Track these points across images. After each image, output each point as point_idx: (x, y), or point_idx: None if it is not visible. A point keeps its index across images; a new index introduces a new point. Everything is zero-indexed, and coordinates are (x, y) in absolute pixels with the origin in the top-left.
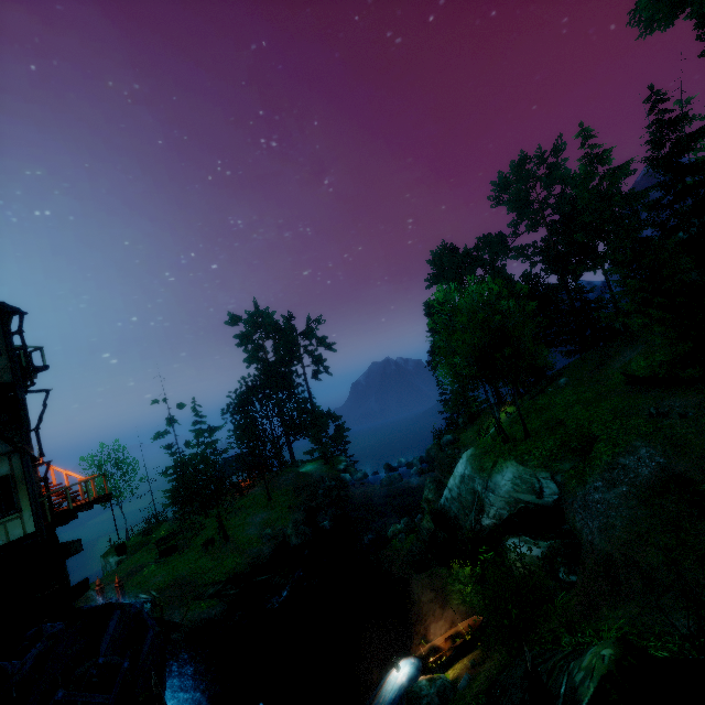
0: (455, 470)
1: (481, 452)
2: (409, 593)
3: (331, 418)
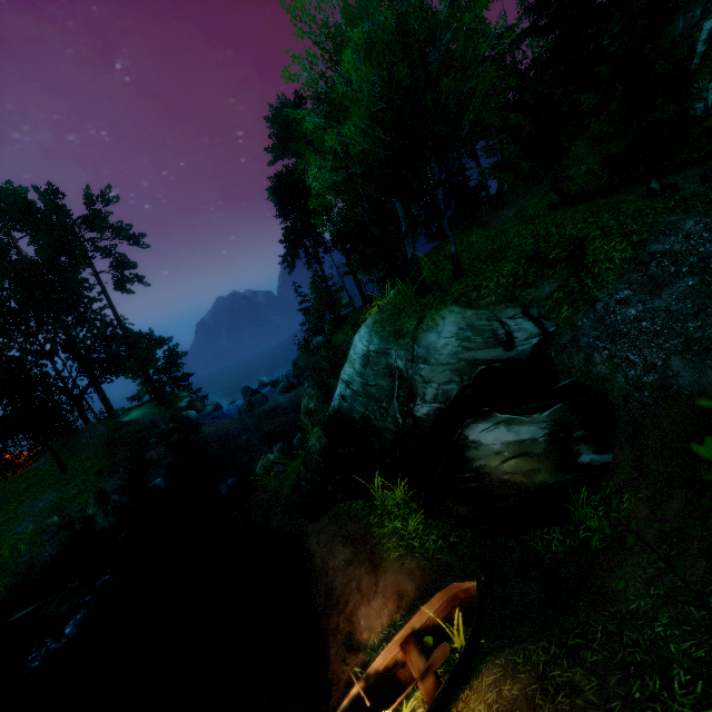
0: (351, 353)
1: (392, 312)
2: (304, 557)
3: (155, 341)
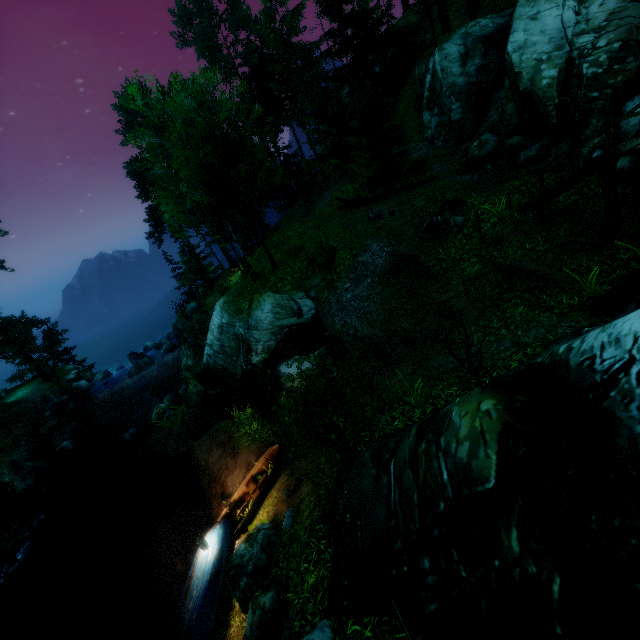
0: (211, 324)
1: (235, 296)
2: (194, 462)
3: (31, 324)
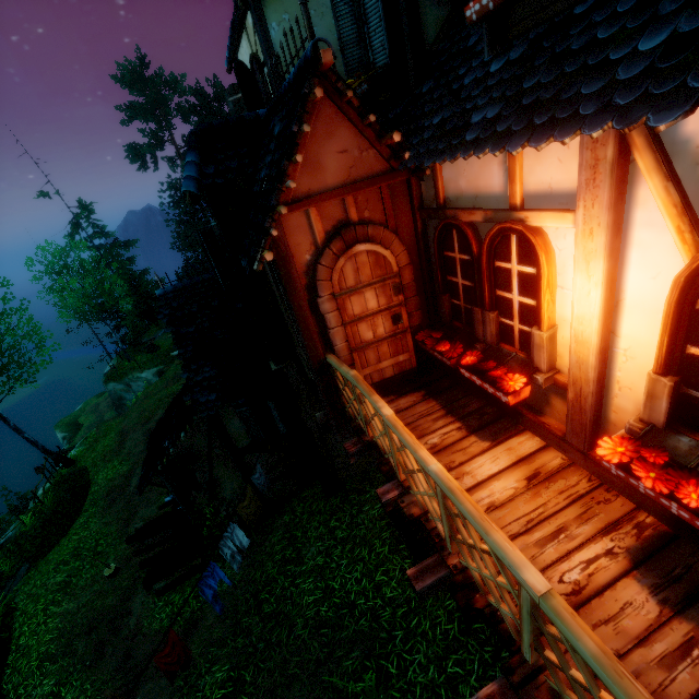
0: None
1: None
2: None
3: None
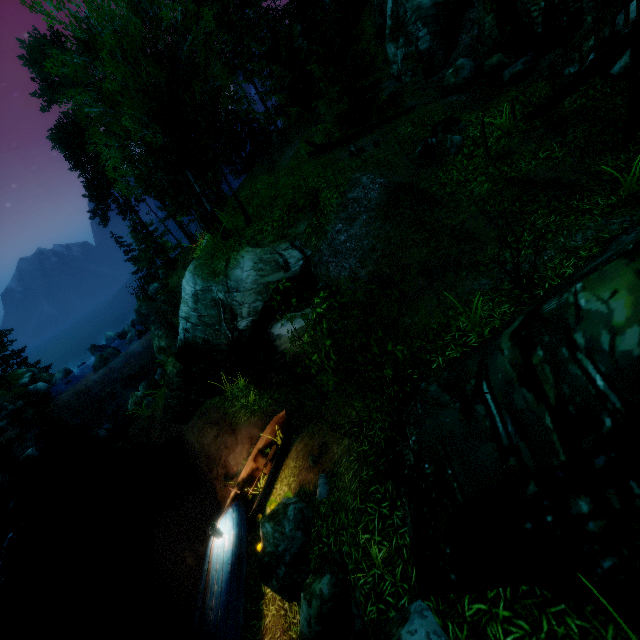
0: (183, 295)
1: (206, 258)
2: (186, 447)
3: None
